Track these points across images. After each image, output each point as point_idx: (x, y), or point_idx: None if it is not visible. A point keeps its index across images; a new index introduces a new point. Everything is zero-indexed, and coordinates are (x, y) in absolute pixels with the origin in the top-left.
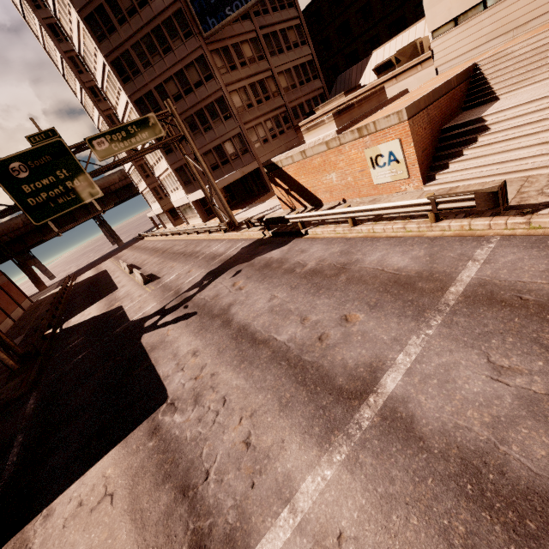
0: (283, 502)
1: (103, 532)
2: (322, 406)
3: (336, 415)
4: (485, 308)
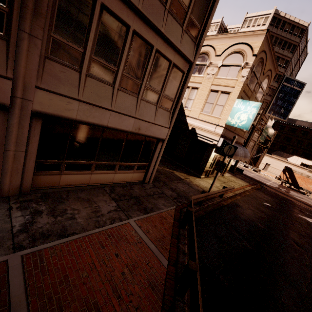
0: None
1: None
2: None
3: None
4: None
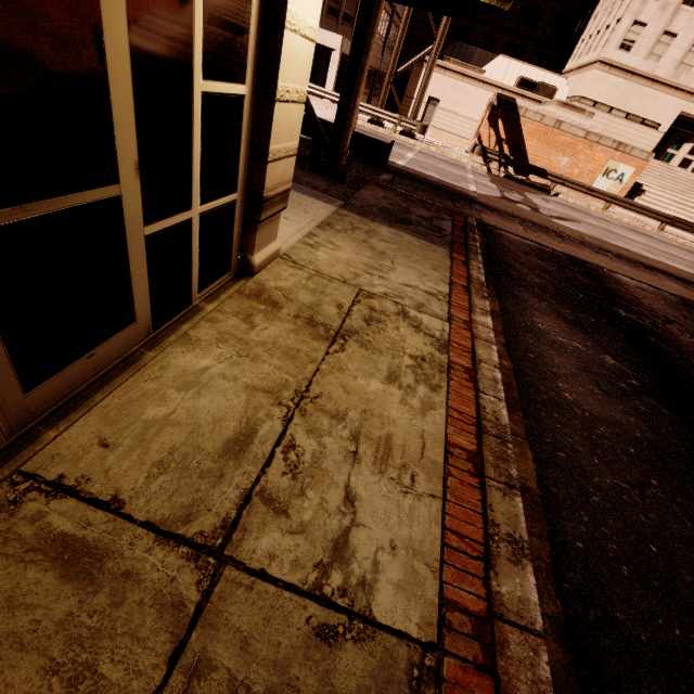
0: None
1: None
2: None
3: None
4: None
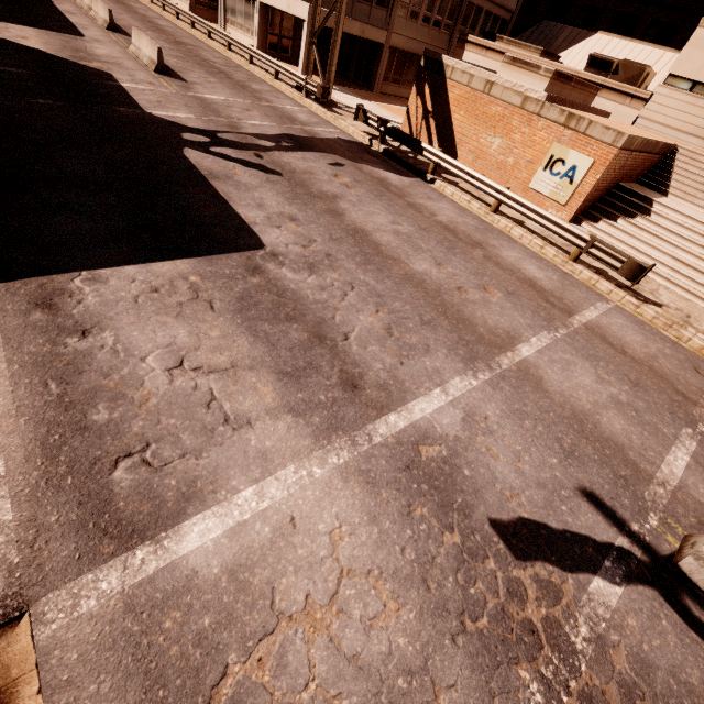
0: (435, 384)
1: (212, 330)
2: (466, 339)
3: (479, 351)
4: (599, 342)
